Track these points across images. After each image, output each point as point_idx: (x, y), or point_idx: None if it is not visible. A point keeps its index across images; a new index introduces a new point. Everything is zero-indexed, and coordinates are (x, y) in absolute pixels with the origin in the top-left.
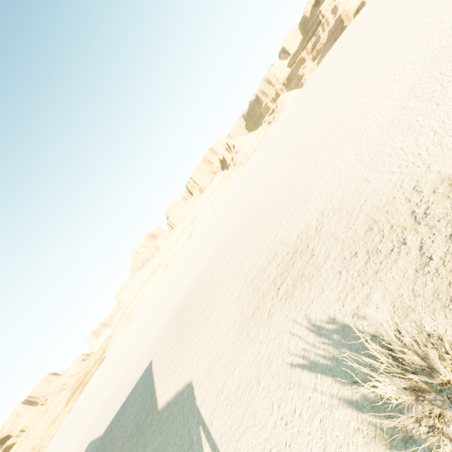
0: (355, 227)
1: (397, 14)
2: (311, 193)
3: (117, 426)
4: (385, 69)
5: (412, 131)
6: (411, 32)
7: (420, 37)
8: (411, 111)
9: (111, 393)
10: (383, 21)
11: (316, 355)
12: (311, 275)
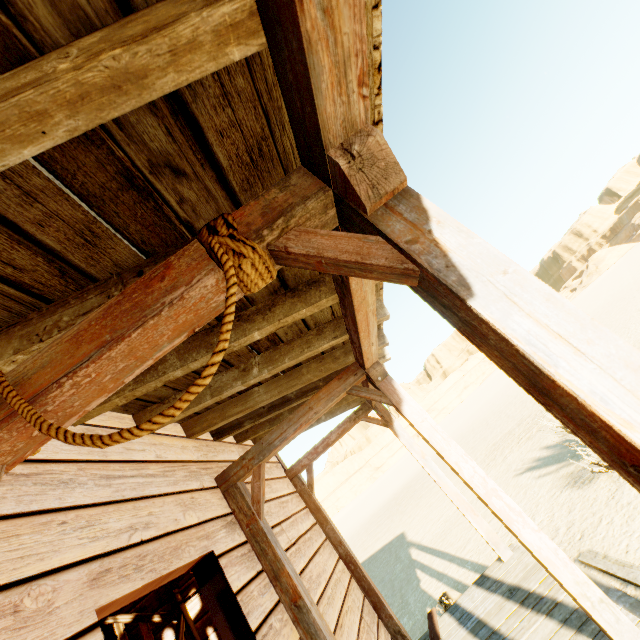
0: None
1: None
2: None
3: None
4: None
5: None
6: None
7: None
8: None
9: None
10: None
11: (537, 462)
12: None
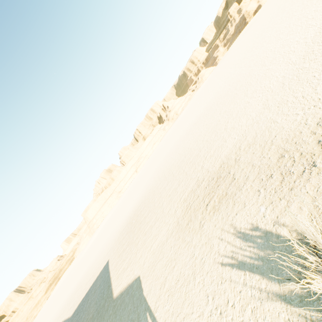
0: (269, 156)
1: (287, 9)
2: (228, 134)
3: (82, 310)
4: (282, 45)
5: (310, 84)
6: (300, 19)
7: (309, 21)
8: (307, 70)
9: (78, 285)
10: (277, 15)
11: (243, 256)
12: (233, 193)
